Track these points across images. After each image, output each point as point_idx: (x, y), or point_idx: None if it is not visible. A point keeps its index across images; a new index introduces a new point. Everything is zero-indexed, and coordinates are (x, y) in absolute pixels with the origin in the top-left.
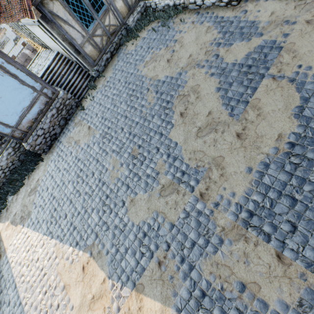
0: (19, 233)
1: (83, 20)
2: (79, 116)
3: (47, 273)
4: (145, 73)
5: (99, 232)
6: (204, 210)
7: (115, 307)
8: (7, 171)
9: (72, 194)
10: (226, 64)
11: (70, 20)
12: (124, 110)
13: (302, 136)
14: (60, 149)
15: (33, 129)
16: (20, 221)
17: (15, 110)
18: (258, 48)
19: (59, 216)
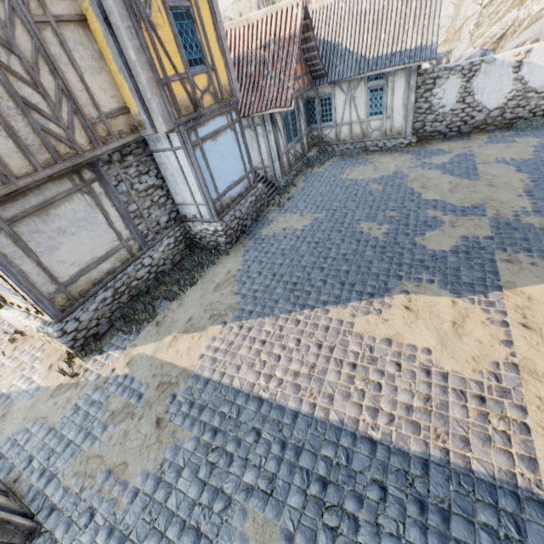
0: (220, 334)
1: (287, 137)
2: (274, 212)
3: (337, 344)
4: (353, 178)
5: (401, 272)
6: (510, 220)
7: (497, 314)
8: (152, 273)
9: (319, 262)
10: (436, 164)
11: (281, 131)
12: (347, 197)
13: (536, 177)
14: (259, 238)
15: (230, 209)
16: (211, 322)
17: (227, 178)
18: (456, 156)
19: (309, 286)
